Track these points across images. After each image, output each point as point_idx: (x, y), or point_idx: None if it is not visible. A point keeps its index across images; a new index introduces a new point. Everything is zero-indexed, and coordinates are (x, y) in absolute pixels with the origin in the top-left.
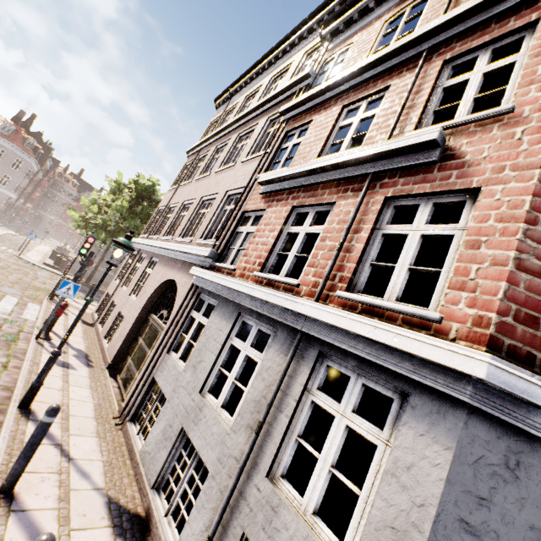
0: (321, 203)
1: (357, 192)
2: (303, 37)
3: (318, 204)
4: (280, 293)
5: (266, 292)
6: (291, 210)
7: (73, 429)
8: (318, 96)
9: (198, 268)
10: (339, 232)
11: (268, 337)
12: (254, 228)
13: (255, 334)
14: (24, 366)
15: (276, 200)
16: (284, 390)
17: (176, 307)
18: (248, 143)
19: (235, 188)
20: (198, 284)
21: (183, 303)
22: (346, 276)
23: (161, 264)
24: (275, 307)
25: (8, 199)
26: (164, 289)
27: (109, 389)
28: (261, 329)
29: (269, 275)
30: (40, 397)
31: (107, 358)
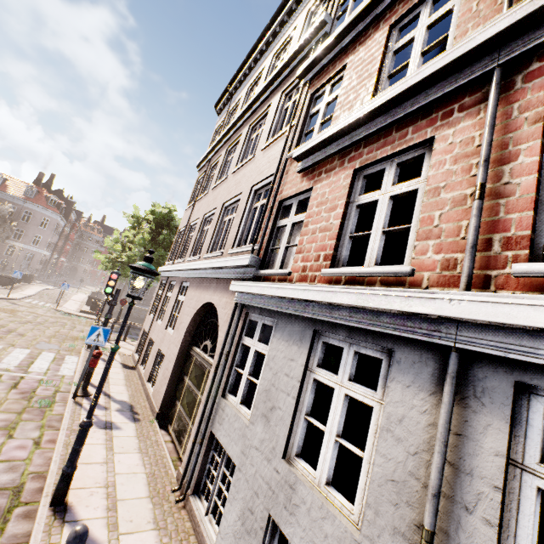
0: (405, 148)
1: (475, 106)
2: None
3: (398, 153)
4: (388, 290)
5: (360, 294)
6: (352, 175)
7: (123, 524)
8: (346, 34)
9: (239, 282)
10: (463, 173)
11: (338, 352)
12: (302, 216)
13: (352, 360)
14: (58, 439)
15: (325, 171)
16: (456, 465)
17: (221, 335)
18: (263, 128)
19: (261, 180)
20: (243, 302)
21: (229, 328)
22: (517, 237)
23: (192, 287)
24: (381, 313)
25: (43, 257)
26: (202, 315)
27: (161, 447)
28: (360, 351)
29: (349, 269)
30: (78, 481)
31: (154, 407)
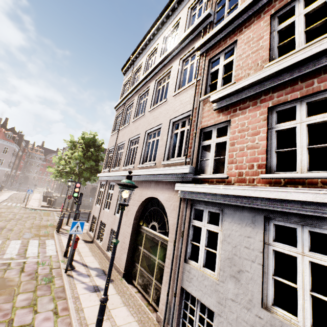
0: (314, 92)
1: None
2: (180, 1)
3: (306, 96)
4: None
5: (317, 193)
6: (267, 111)
7: None
8: (233, 21)
9: (183, 184)
10: None
11: None
12: (224, 138)
13: (308, 237)
14: (70, 307)
15: (239, 109)
16: None
17: (171, 219)
18: (170, 82)
19: (178, 115)
20: (188, 197)
21: (179, 215)
22: None
23: None
24: None
25: (6, 172)
26: (144, 205)
27: (135, 298)
28: (315, 230)
29: (290, 175)
30: None
31: (119, 269)
